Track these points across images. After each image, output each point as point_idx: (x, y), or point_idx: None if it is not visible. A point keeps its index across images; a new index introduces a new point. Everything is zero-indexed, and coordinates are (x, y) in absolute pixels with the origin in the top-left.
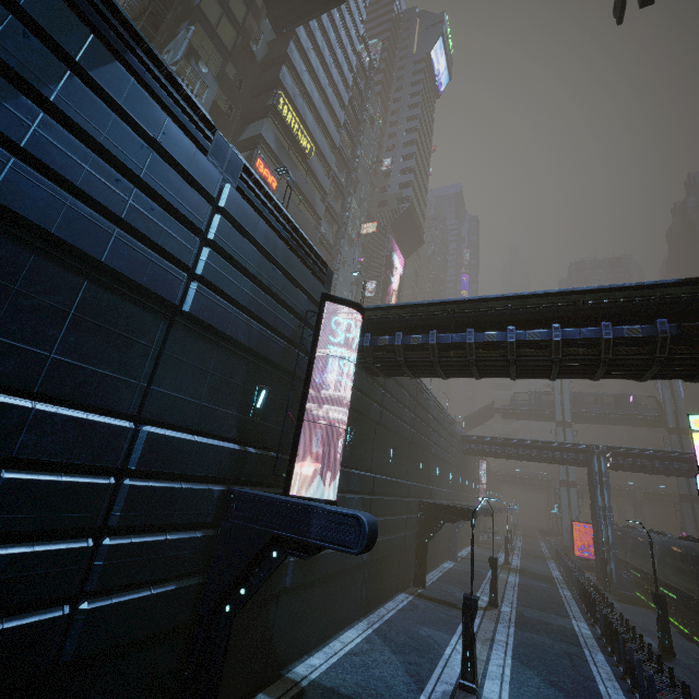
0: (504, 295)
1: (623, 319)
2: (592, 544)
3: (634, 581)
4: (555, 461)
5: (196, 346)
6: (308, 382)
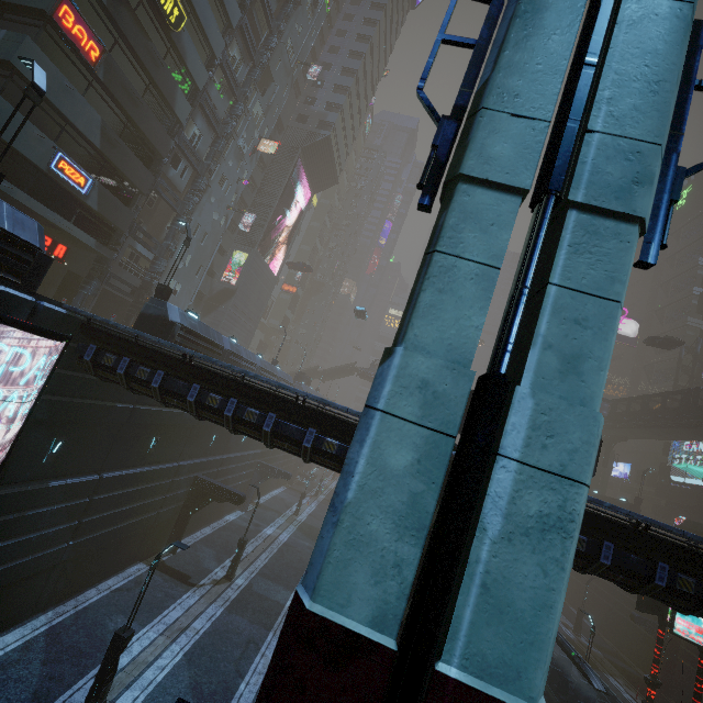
0: (231, 367)
1: (330, 429)
2: None
3: None
4: None
5: None
6: None
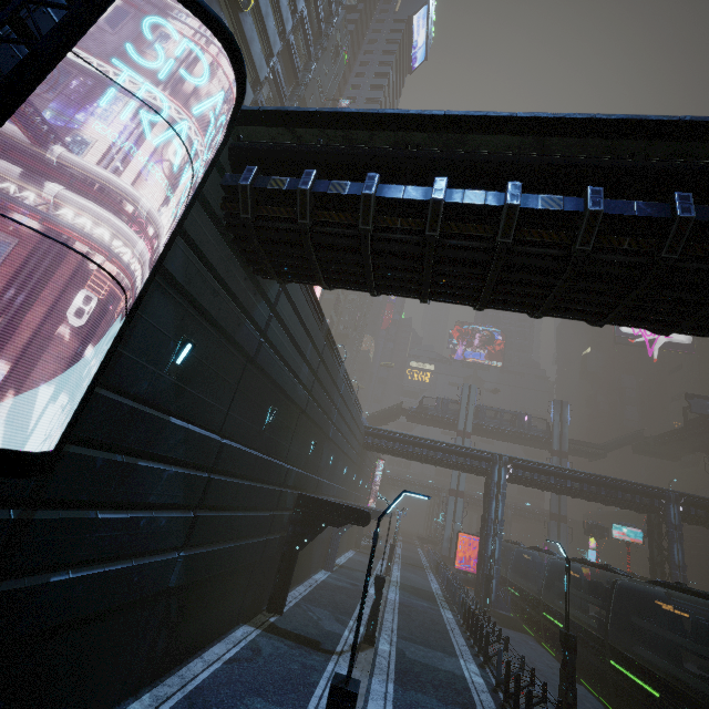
0: (518, 113)
1: (707, 195)
2: (468, 555)
3: (511, 600)
4: (457, 467)
5: None
6: (5, 99)
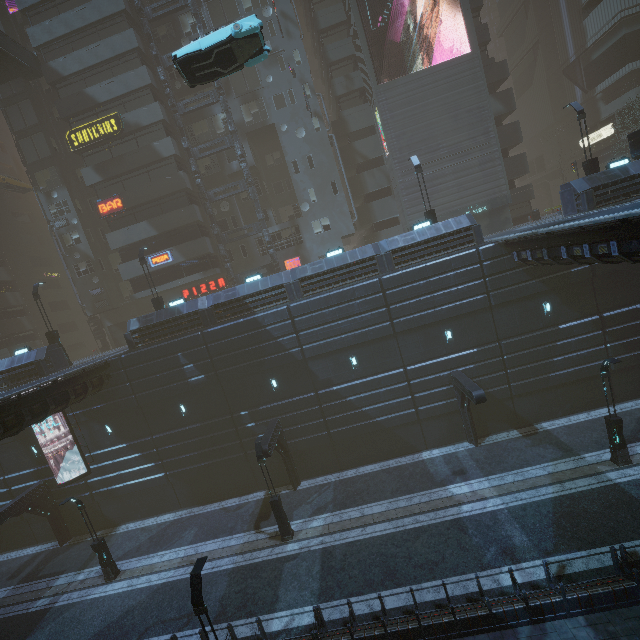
0: None
1: None
2: None
3: None
4: None
5: (4, 450)
6: (38, 439)
